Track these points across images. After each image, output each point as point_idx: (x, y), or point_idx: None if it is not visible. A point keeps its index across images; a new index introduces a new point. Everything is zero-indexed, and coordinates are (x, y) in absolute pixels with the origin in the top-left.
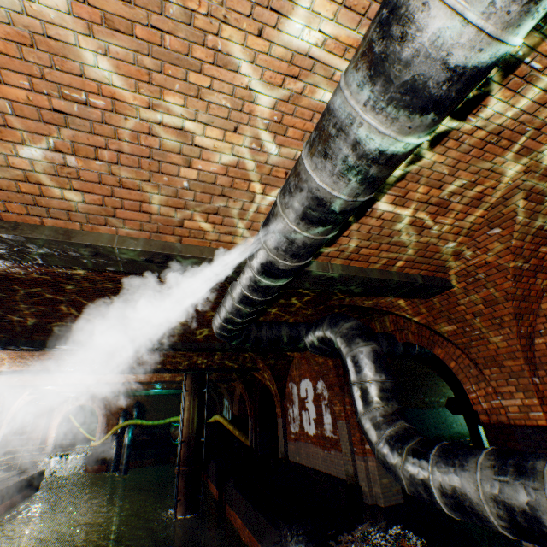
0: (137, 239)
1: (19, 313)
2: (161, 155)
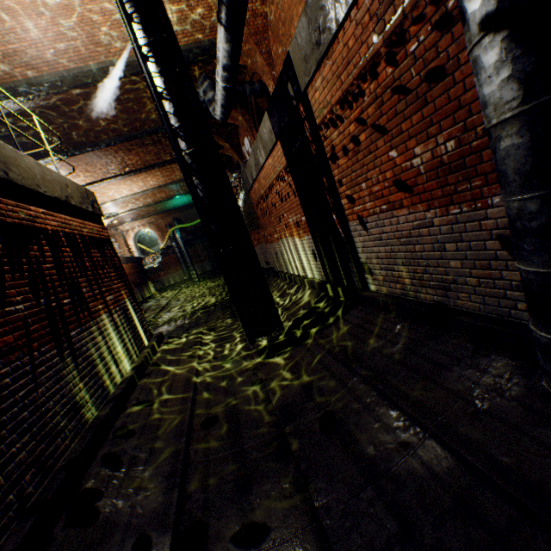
0: (101, 64)
1: (77, 127)
2: (92, 31)
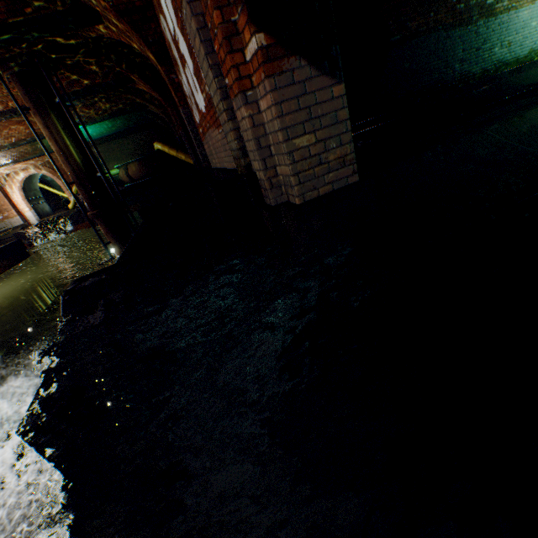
0: None
1: None
2: None
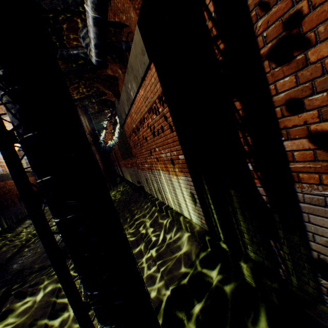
0: None
1: None
2: None
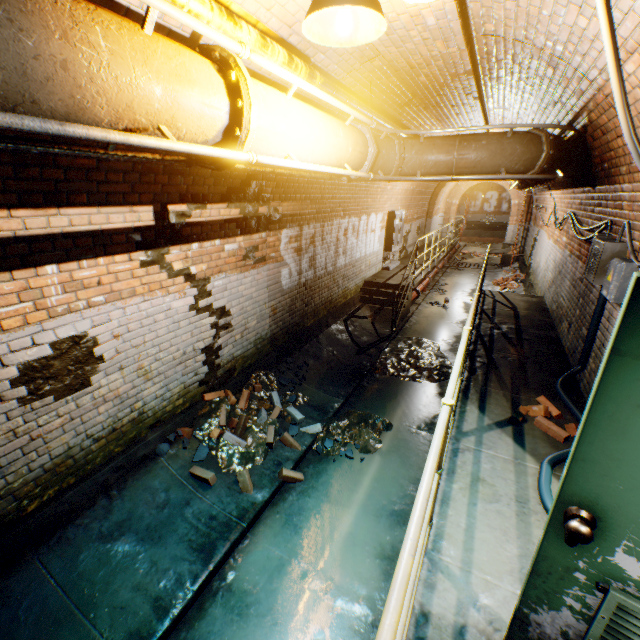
0: None
1: None
2: None
